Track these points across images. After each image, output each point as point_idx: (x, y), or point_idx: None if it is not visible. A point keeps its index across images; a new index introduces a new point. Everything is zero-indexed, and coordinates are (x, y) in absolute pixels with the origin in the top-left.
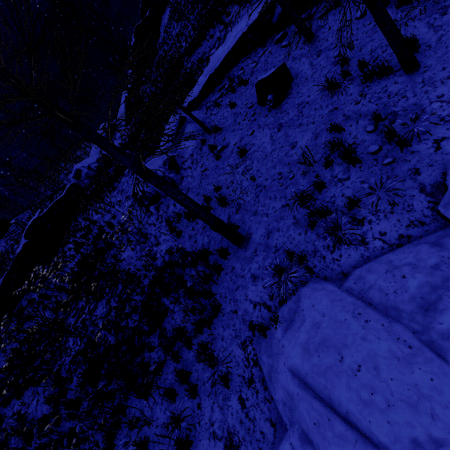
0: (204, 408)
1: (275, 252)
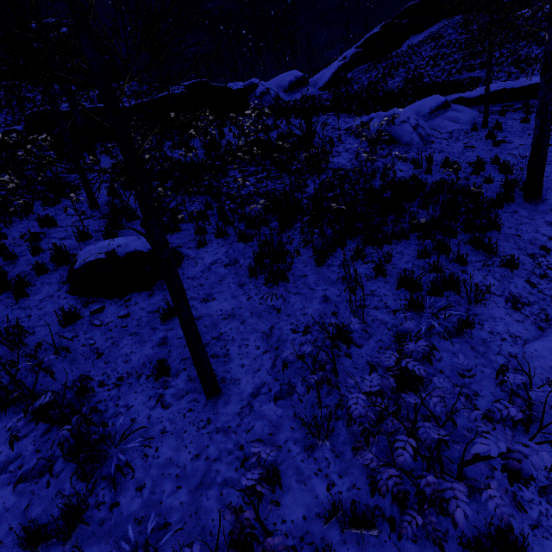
0: (473, 274)
1: None
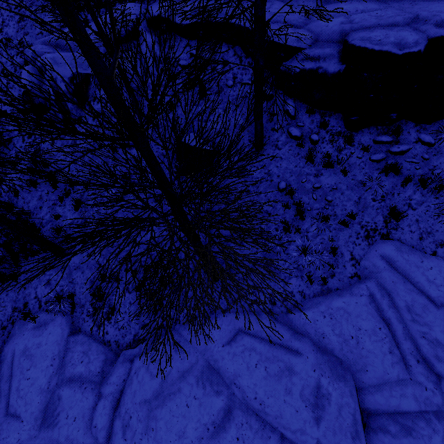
0: None
1: (70, 282)
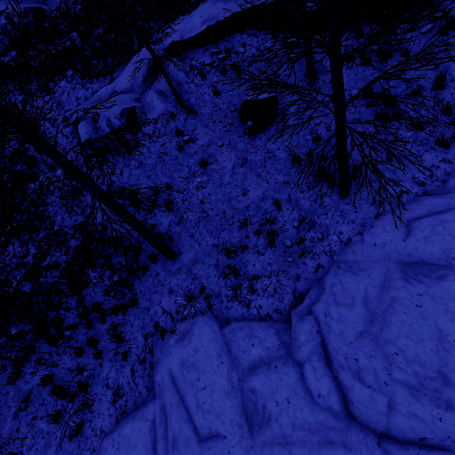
0: (105, 367)
1: (194, 279)
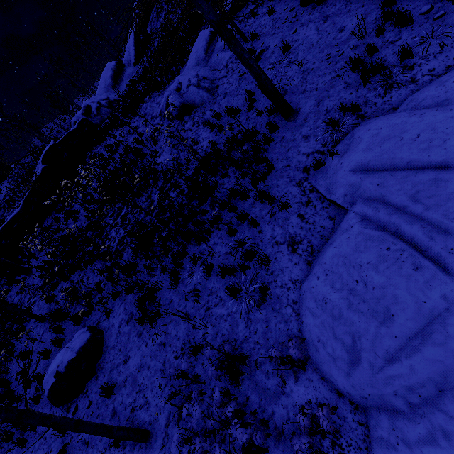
0: (265, 231)
1: (326, 113)
